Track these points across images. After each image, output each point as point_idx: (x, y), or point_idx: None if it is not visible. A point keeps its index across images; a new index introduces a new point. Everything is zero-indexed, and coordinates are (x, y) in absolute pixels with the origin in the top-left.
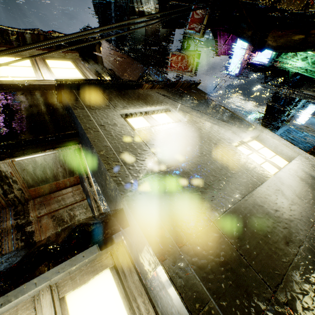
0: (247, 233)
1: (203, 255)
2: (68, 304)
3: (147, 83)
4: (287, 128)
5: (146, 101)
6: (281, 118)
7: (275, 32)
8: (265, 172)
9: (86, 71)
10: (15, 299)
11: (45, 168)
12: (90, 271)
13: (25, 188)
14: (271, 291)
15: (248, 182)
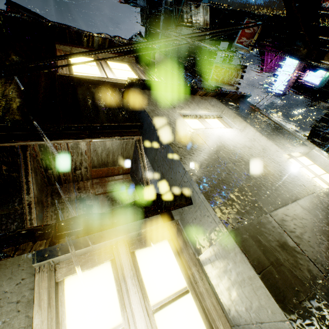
0: (300, 228)
1: (261, 234)
2: (137, 258)
3: (202, 90)
4: None
5: (200, 106)
6: (326, 145)
7: None
8: (316, 184)
9: (142, 74)
10: (103, 241)
11: (109, 152)
12: (152, 238)
13: (90, 168)
14: (323, 275)
15: (300, 189)
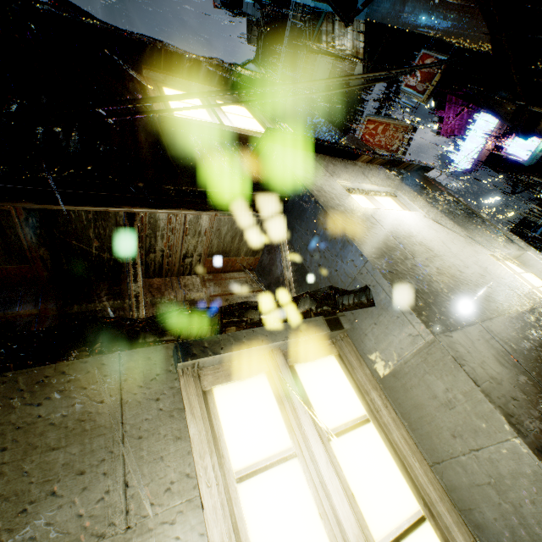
0: (521, 345)
1: (473, 346)
2: (298, 373)
3: (367, 155)
4: None
5: (366, 177)
6: None
7: None
8: (536, 296)
9: (270, 124)
10: (258, 345)
11: (236, 234)
12: (314, 352)
13: (205, 256)
14: None
15: (515, 299)
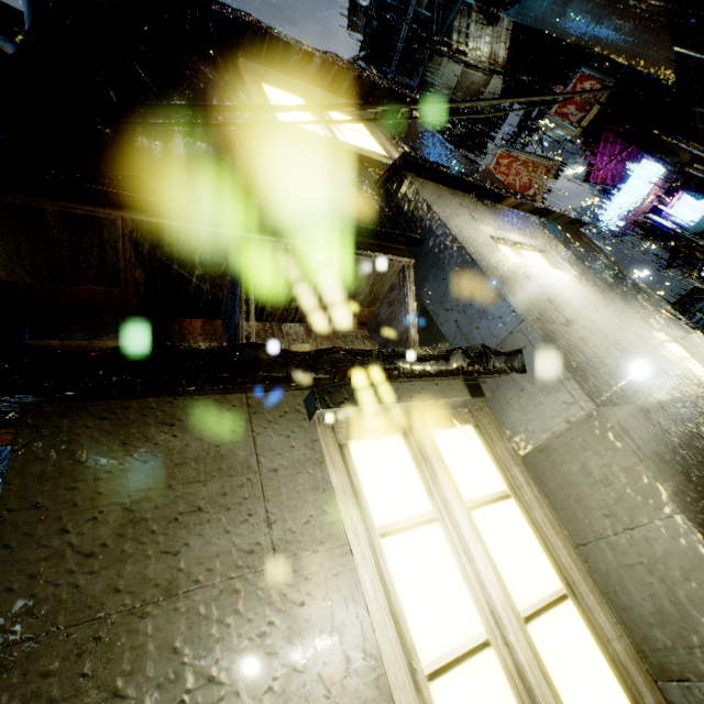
0: (683, 430)
1: (635, 424)
2: (435, 439)
3: (514, 198)
4: None
5: (512, 226)
6: None
7: None
8: (701, 384)
9: (391, 146)
10: (397, 402)
11: (356, 278)
12: (450, 419)
13: (315, 301)
14: None
15: (678, 384)
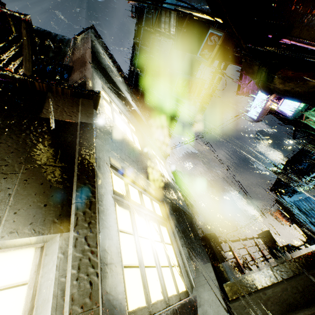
0: None
1: None
2: None
3: None
4: (305, 197)
5: None
6: (299, 183)
7: (285, 71)
8: None
9: None
10: None
11: None
12: None
13: None
14: None
15: None
